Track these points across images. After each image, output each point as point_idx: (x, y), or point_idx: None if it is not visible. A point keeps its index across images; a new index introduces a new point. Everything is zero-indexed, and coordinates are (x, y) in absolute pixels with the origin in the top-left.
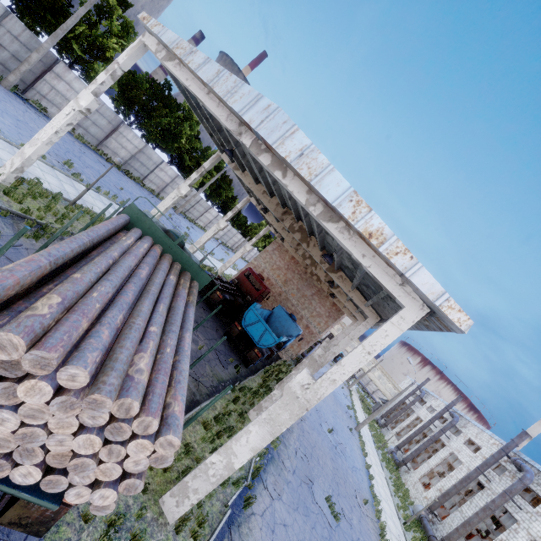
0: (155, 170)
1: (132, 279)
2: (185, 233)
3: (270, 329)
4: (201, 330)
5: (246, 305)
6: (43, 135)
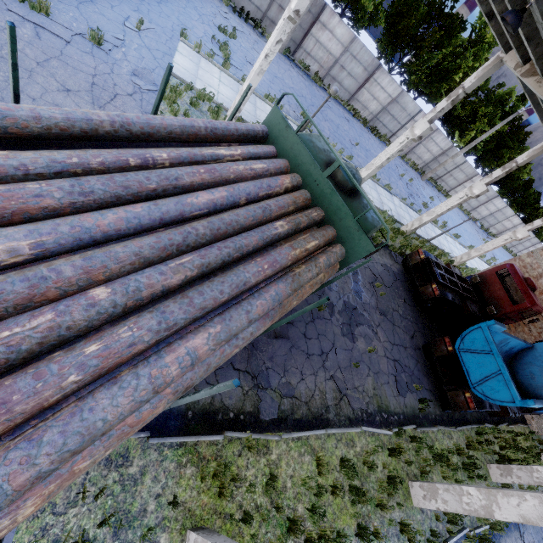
0: (408, 124)
1: (163, 199)
2: (423, 204)
3: (507, 375)
4: (385, 328)
5: (483, 318)
6: (257, 64)
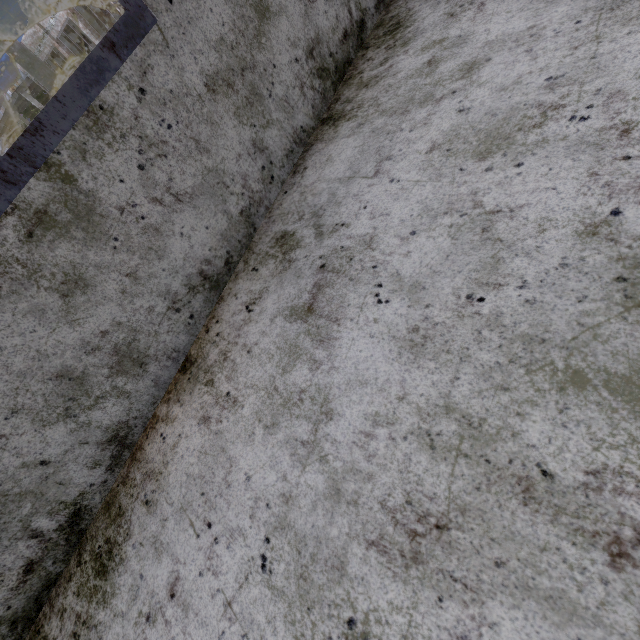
0: None
1: None
2: None
3: None
4: None
5: None
6: None
